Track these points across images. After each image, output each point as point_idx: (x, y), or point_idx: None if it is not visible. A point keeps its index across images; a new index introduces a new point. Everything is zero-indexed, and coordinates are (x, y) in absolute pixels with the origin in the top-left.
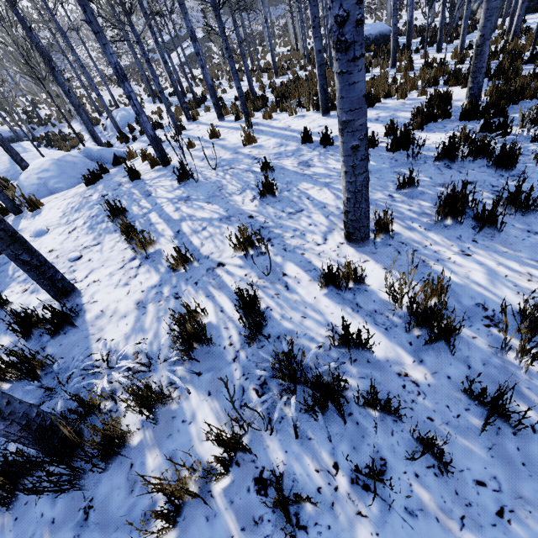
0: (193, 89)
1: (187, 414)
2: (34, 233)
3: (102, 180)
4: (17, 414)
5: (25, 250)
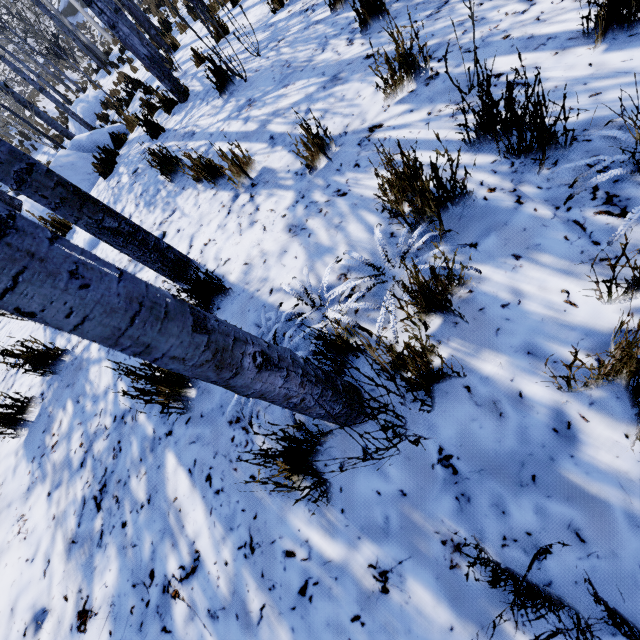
0: None
1: (500, 296)
2: (86, 246)
3: (117, 165)
4: (285, 360)
5: (104, 211)
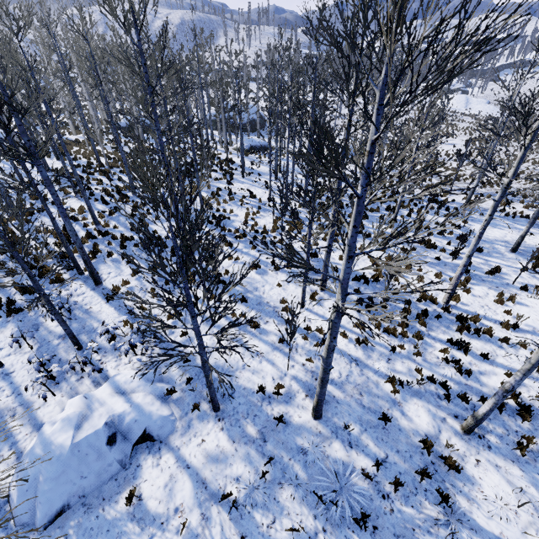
0: None
1: None
2: None
3: None
4: None
5: None
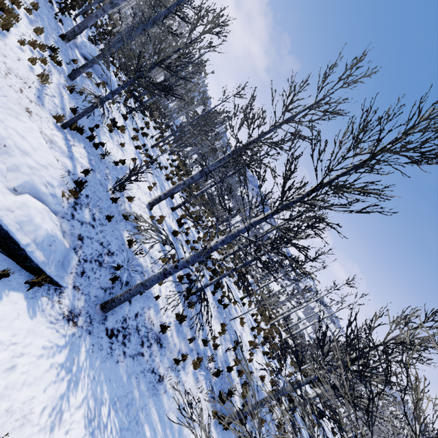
0: None
1: None
2: None
3: None
4: None
5: None
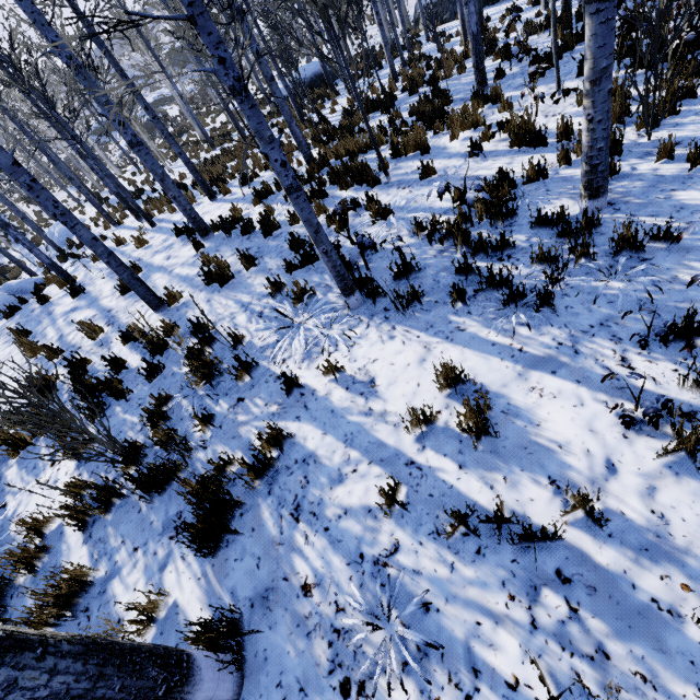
0: (137, 179)
1: None
2: None
3: (21, 310)
4: None
5: None
